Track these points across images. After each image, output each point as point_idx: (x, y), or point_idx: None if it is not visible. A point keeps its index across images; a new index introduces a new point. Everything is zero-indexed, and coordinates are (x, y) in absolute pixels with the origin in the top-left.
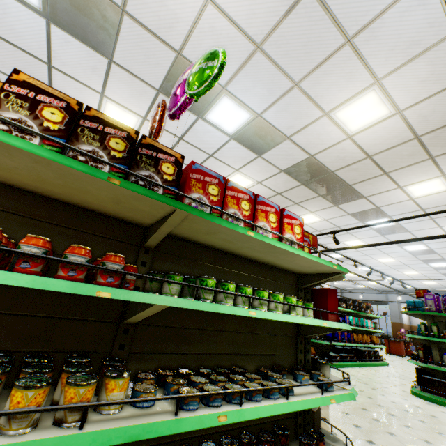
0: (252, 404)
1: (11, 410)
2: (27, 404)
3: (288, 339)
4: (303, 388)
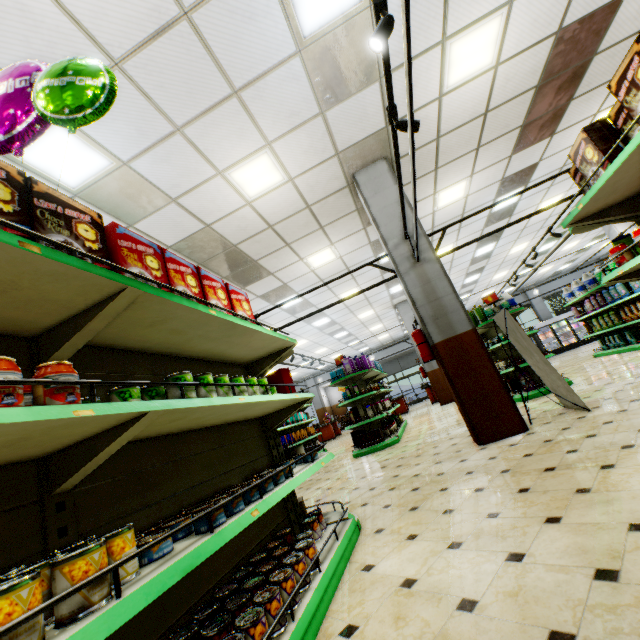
0: (270, 493)
1: (10, 623)
2: (26, 609)
3: (258, 439)
4: (295, 470)
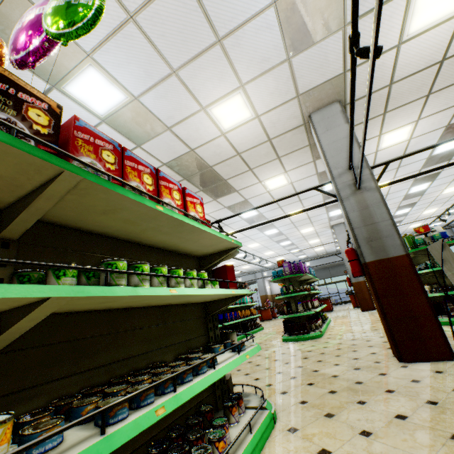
0: (186, 385)
1: None
2: None
3: (199, 320)
4: (222, 357)
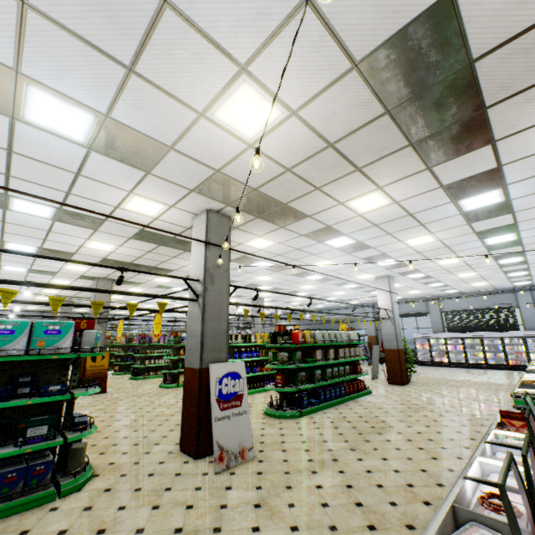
0: None
1: None
2: None
3: None
4: None
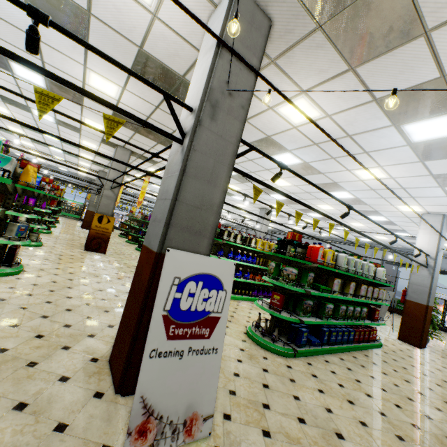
0: None
1: None
2: None
3: None
4: None
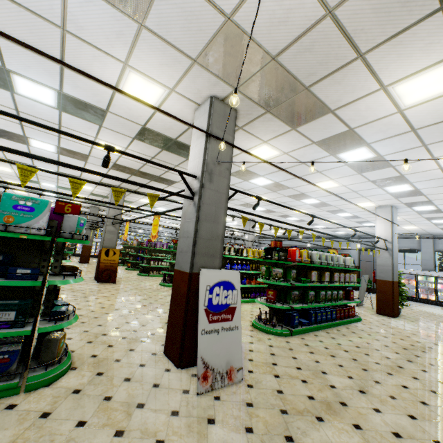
0: None
1: None
2: None
3: None
4: None
